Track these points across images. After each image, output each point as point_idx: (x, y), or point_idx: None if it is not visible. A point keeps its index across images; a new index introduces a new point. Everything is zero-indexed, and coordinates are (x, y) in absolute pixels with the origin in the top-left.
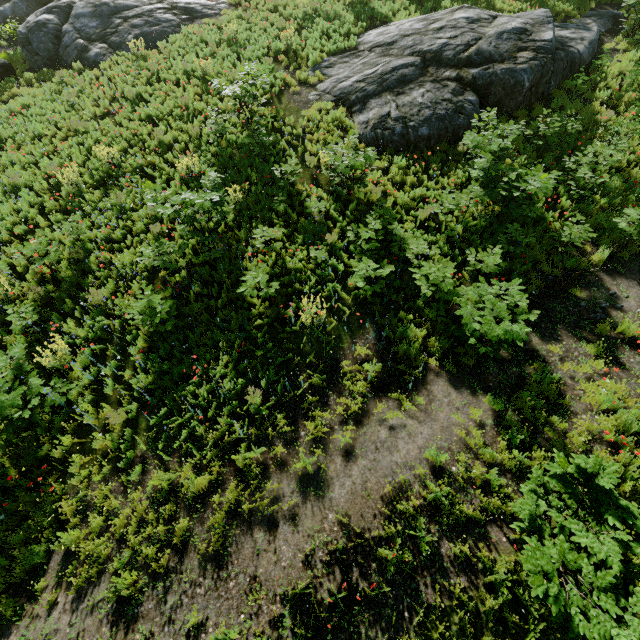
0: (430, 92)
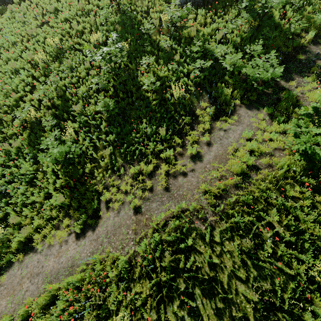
0: None
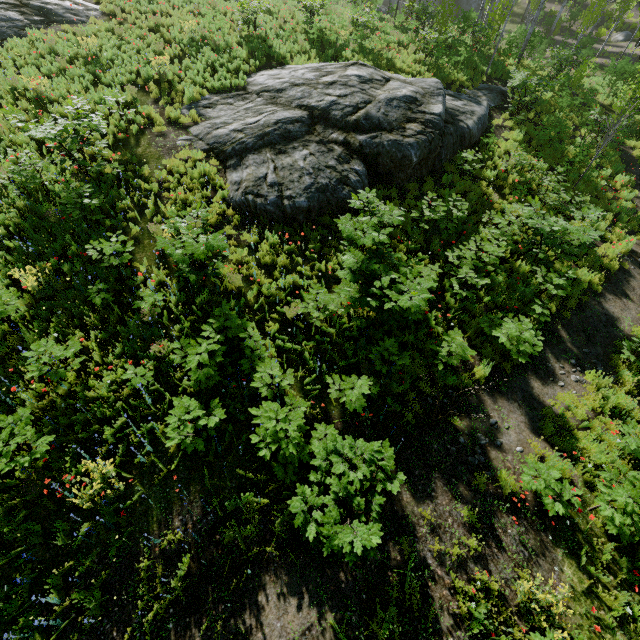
0: (313, 156)
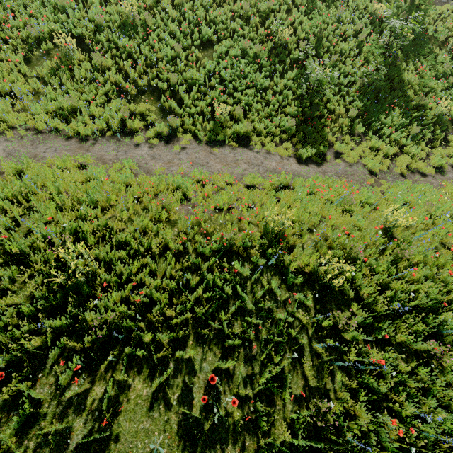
0: None
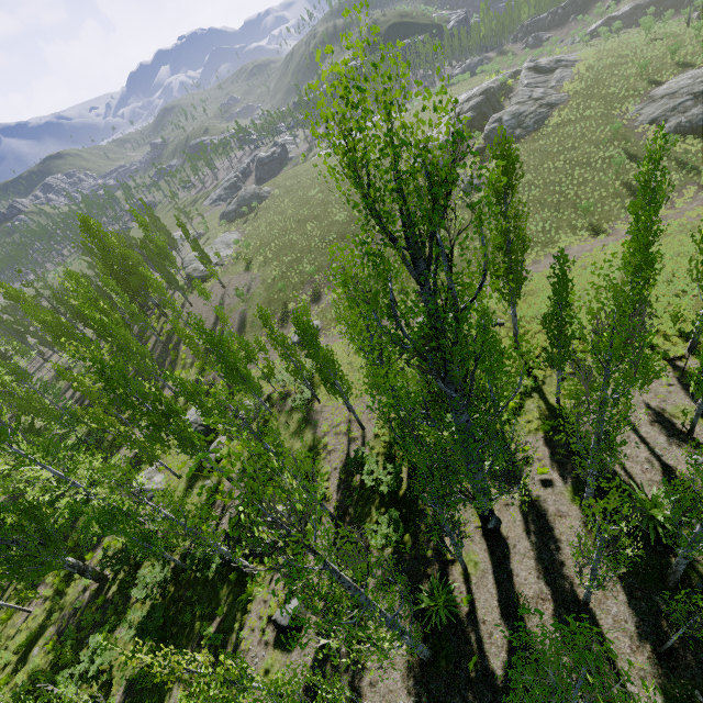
0: (701, 109)
